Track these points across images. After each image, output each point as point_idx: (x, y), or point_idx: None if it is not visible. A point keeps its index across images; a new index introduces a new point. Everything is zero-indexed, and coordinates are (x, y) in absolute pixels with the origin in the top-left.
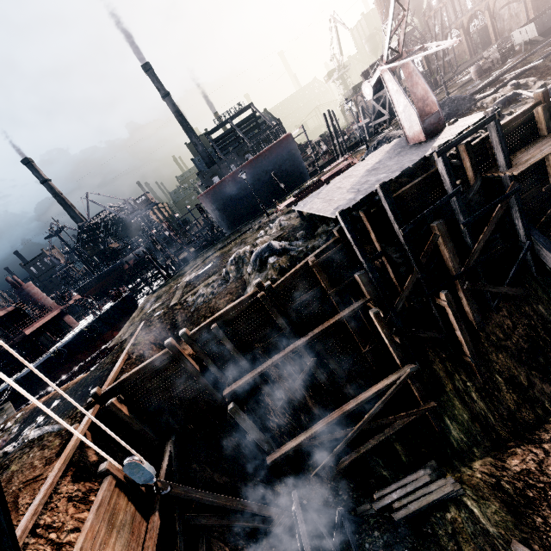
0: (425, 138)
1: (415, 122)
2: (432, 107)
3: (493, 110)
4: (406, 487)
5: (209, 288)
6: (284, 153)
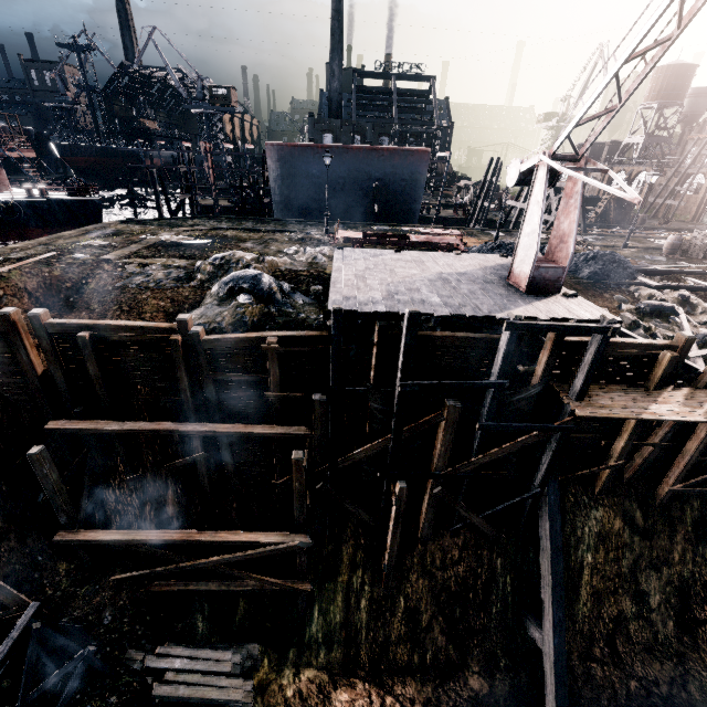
0: (526, 289)
1: (529, 260)
2: (563, 257)
3: (612, 321)
4: (198, 663)
5: (163, 273)
6: (407, 170)
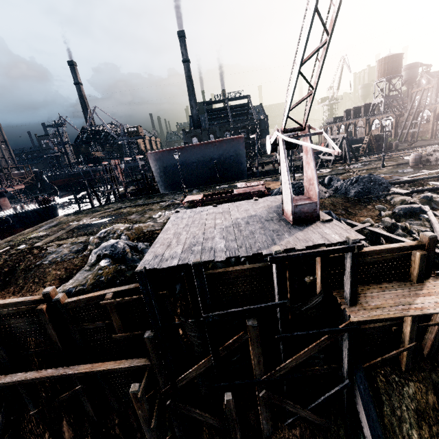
0: (292, 222)
1: (290, 201)
2: (314, 194)
3: (355, 241)
4: None
5: (69, 248)
6: (232, 150)
